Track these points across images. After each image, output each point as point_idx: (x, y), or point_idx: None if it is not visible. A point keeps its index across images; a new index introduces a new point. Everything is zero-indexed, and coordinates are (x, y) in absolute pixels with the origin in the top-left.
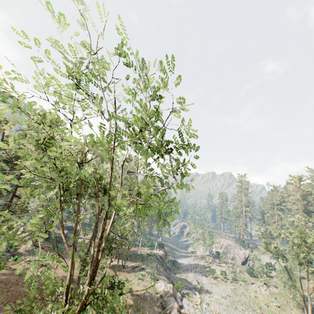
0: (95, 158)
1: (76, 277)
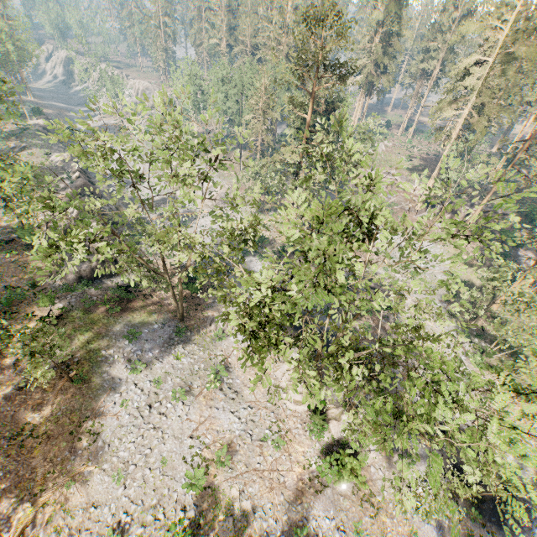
0: None
1: None
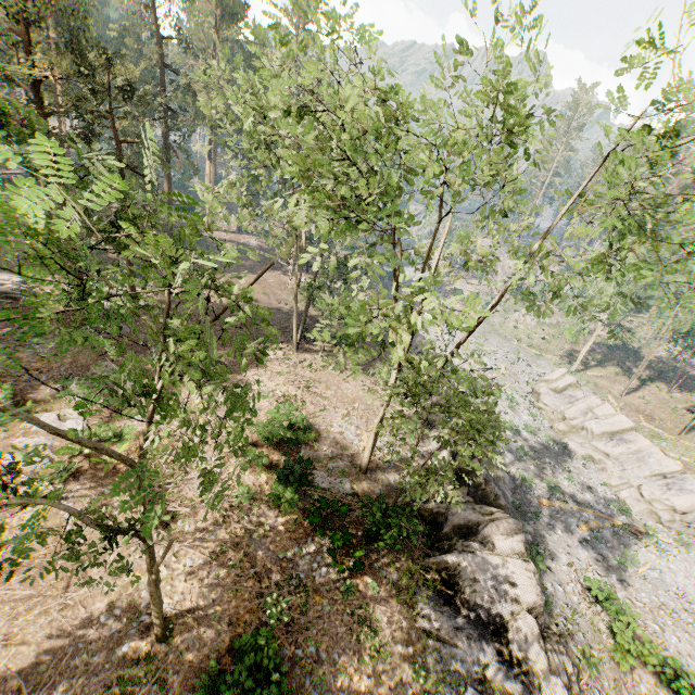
0: (203, 3)
1: (270, 307)
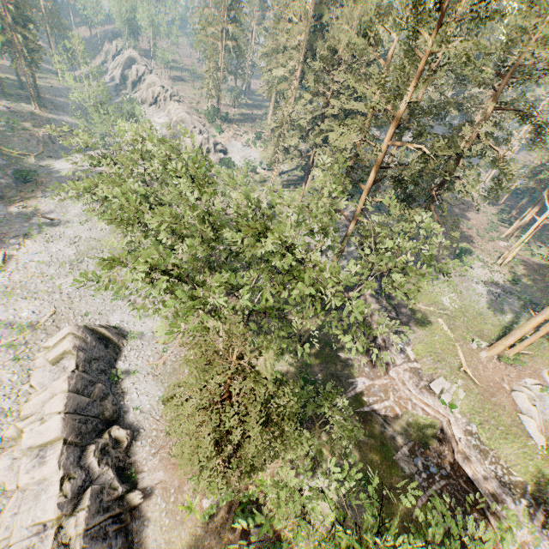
0: None
1: None
